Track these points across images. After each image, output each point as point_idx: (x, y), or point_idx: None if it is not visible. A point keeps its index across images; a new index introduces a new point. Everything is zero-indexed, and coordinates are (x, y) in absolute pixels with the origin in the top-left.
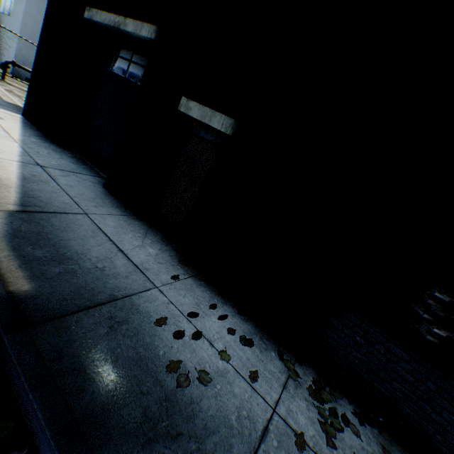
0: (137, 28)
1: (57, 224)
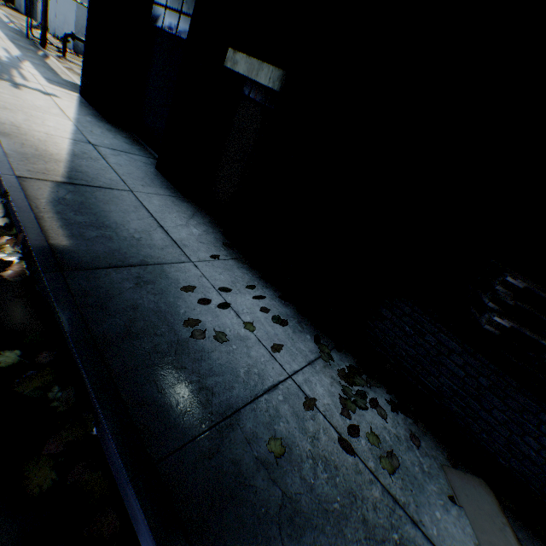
0: None
1: (100, 197)
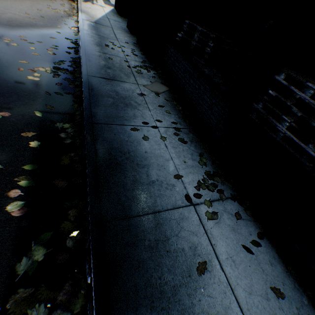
0: None
1: (101, 27)
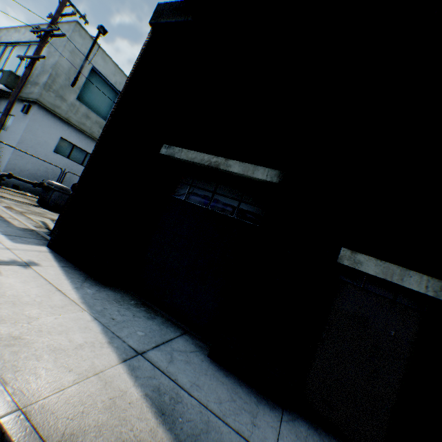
0: (247, 169)
1: None
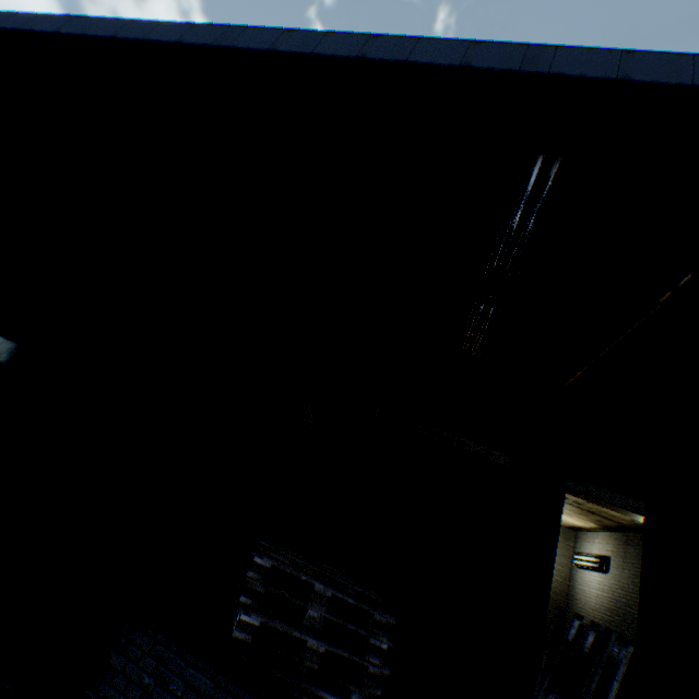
0: None
1: None
